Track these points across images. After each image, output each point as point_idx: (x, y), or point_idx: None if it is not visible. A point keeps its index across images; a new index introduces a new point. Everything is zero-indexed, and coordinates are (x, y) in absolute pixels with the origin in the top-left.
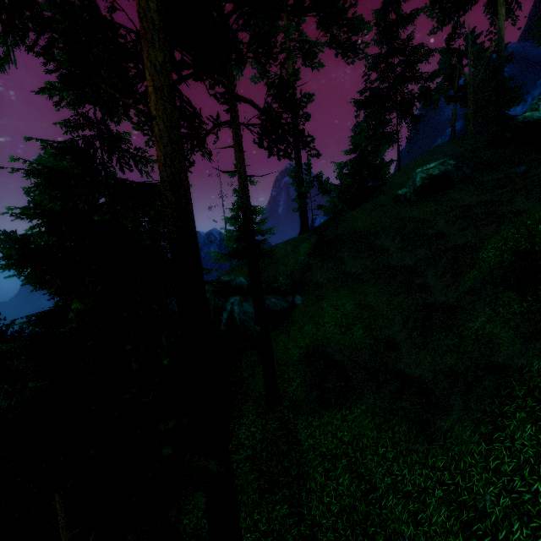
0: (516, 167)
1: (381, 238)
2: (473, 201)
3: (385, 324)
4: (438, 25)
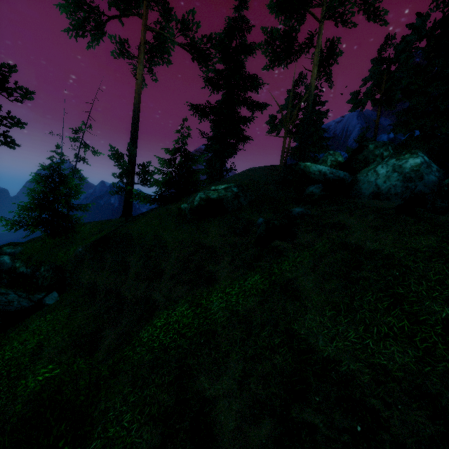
0: (271, 213)
1: (134, 254)
2: (211, 242)
3: (2, 404)
4: (270, 64)
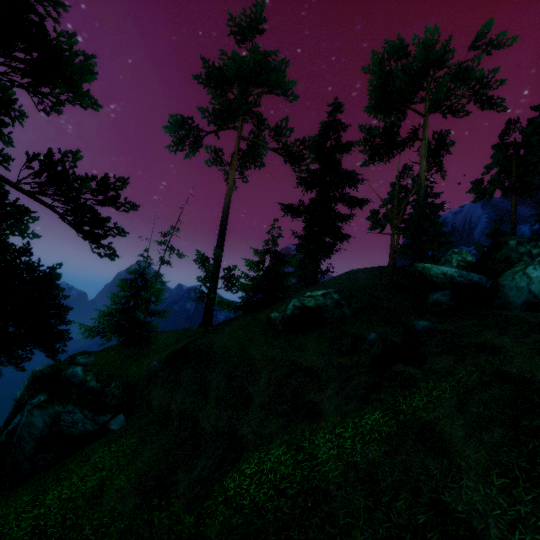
0: (385, 326)
1: (215, 372)
2: (309, 361)
3: None
4: (369, 160)
